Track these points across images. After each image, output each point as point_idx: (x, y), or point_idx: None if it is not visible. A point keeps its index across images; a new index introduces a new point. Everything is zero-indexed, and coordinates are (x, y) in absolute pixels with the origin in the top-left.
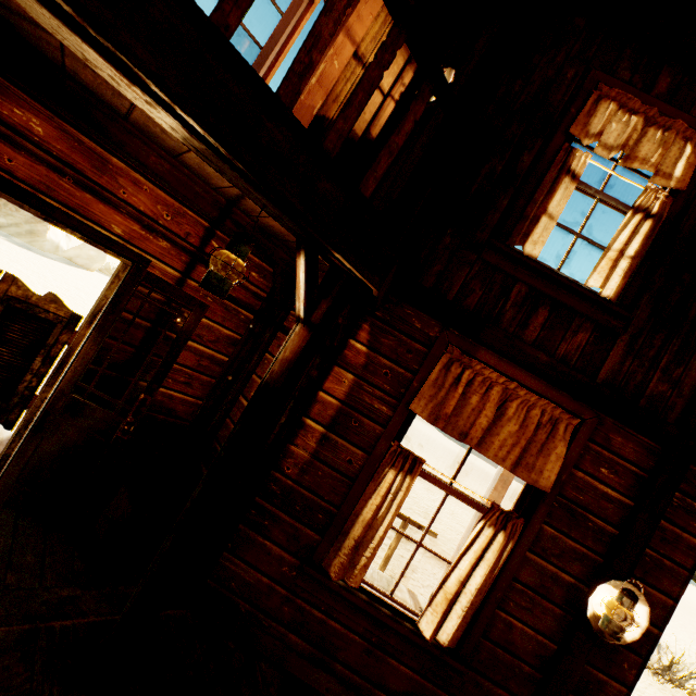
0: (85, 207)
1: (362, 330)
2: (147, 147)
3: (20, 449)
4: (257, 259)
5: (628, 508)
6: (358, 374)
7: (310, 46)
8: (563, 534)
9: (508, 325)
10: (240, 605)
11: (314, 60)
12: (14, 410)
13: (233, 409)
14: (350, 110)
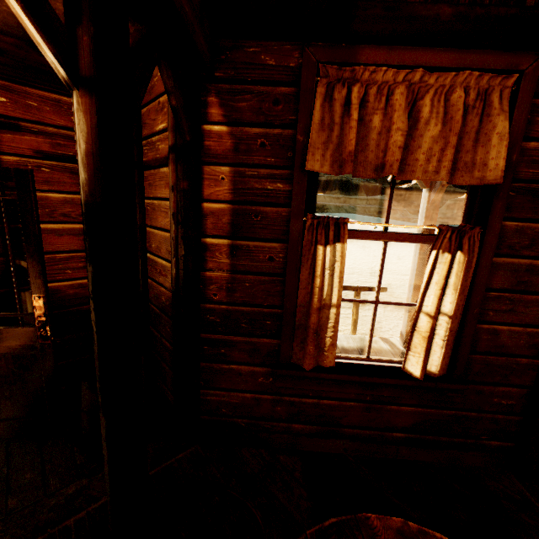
0: None
1: (210, 106)
2: None
3: None
4: (66, 98)
5: None
6: (232, 162)
7: None
8: (529, 221)
9: None
10: (239, 422)
11: None
12: None
13: (148, 269)
14: None
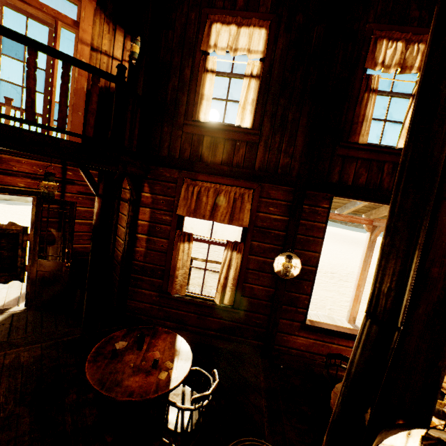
0: (2, 181)
1: (145, 187)
2: None
3: (30, 288)
4: (94, 171)
5: (287, 221)
6: (151, 207)
7: (28, 94)
8: (262, 243)
9: (207, 159)
10: (142, 318)
11: (34, 98)
12: (21, 274)
13: (116, 243)
14: (62, 107)
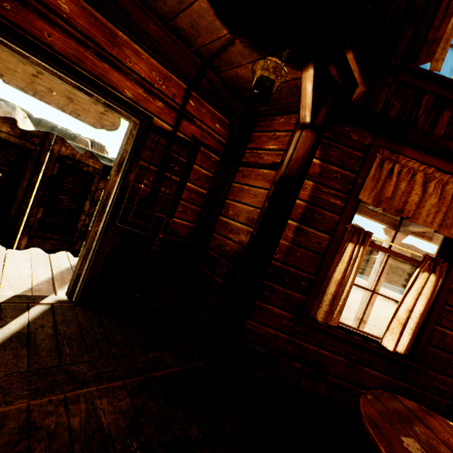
0: (105, 75)
1: None
2: (146, 16)
3: (89, 268)
4: (218, 113)
5: None
6: (315, 181)
7: None
8: None
9: (422, 127)
10: (257, 349)
11: None
12: (77, 242)
13: (216, 226)
14: None
